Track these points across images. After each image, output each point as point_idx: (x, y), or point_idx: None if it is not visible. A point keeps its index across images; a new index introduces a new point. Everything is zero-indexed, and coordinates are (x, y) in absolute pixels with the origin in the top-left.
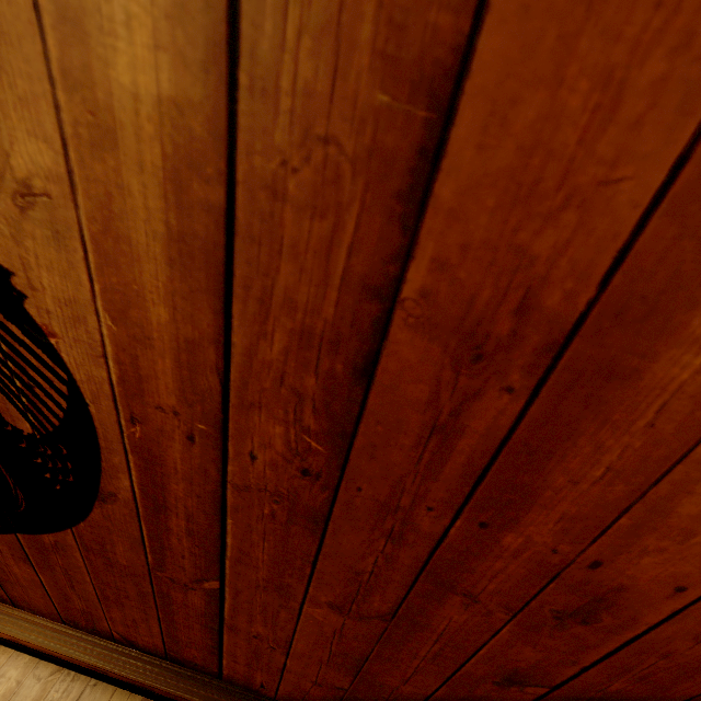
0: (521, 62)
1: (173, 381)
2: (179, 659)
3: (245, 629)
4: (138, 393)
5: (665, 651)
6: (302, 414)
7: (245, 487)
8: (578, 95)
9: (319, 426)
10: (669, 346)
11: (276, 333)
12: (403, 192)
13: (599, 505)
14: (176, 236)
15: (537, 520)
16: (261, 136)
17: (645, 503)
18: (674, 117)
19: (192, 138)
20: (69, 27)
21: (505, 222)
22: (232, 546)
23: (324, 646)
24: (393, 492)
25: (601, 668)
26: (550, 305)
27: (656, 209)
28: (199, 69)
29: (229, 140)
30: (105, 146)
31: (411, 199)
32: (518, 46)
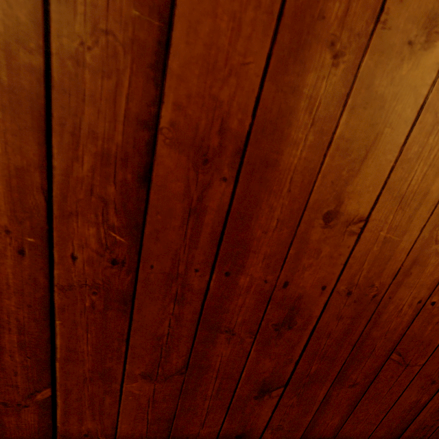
0: (198, 4)
1: (5, 204)
2: None
3: (77, 430)
4: None
5: (328, 332)
6: (108, 215)
7: (69, 287)
8: (224, 22)
9: (120, 223)
10: (286, 146)
11: (85, 156)
12: (153, 64)
13: (279, 244)
14: (7, 88)
15: (253, 262)
16: (66, 26)
17: (297, 237)
18: (262, 36)
19: (18, 23)
20: None
21: (205, 83)
22: (61, 346)
23: (142, 419)
24: (173, 263)
25: (304, 358)
26: (233, 127)
27: (265, 78)
28: None
29: (45, 27)
30: None
31: (157, 69)
32: None
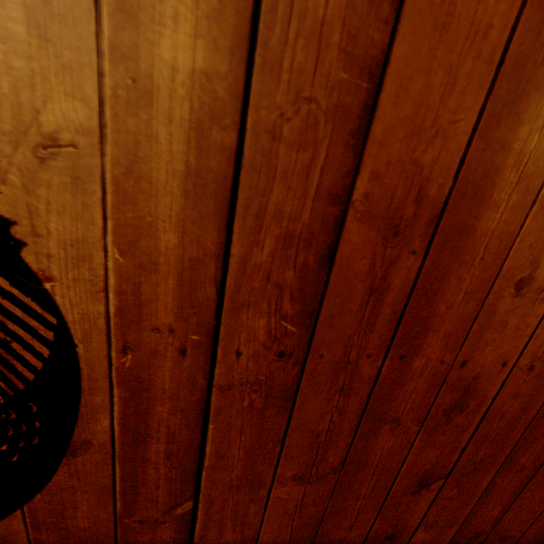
0: (413, 60)
1: (173, 300)
2: None
3: None
4: (135, 320)
5: (501, 413)
6: (282, 303)
7: (229, 386)
8: (438, 78)
9: (294, 310)
10: (486, 210)
11: (266, 240)
12: (354, 131)
13: (462, 319)
14: (193, 172)
15: (432, 342)
16: (267, 97)
17: (484, 310)
18: (477, 89)
19: (216, 98)
20: (124, 17)
21: (408, 147)
22: (211, 453)
23: (287, 526)
24: (345, 350)
25: (472, 444)
26: (432, 193)
27: (474, 135)
28: (227, 52)
29: (244, 100)
30: (141, 104)
31: (359, 136)
32: (411, 52)
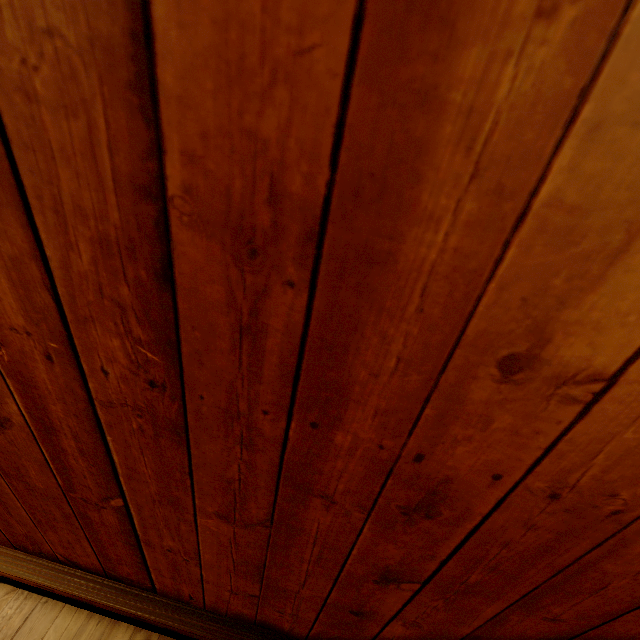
0: None
1: (15, 301)
2: (117, 577)
3: (159, 543)
4: None
5: (503, 540)
6: (130, 325)
7: (110, 404)
8: None
9: (147, 336)
10: (410, 225)
11: (80, 243)
12: (133, 82)
13: (403, 397)
14: None
15: (357, 417)
16: None
17: (441, 391)
18: None
19: None
20: None
21: (229, 106)
22: (120, 462)
23: (227, 556)
24: (230, 398)
25: (457, 561)
26: (296, 190)
27: (353, 77)
28: None
29: None
30: None
31: (142, 89)
32: None
